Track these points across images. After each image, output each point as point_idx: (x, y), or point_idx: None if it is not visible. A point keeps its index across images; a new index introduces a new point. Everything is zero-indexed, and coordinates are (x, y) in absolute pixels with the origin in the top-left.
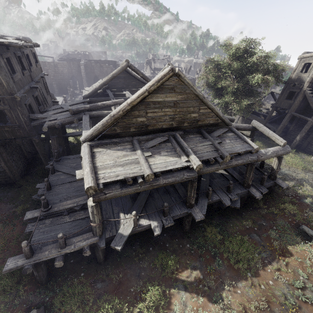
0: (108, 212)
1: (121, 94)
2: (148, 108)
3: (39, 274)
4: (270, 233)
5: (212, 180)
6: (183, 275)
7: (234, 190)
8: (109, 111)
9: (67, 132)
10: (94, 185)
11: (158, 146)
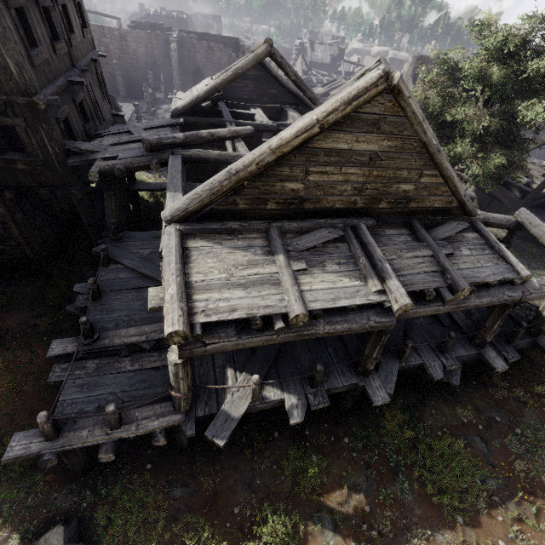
0: (204, 362)
1: (247, 113)
2: (312, 163)
3: (72, 461)
4: (509, 440)
5: (409, 321)
6: (333, 500)
7: (452, 347)
8: (222, 152)
9: (138, 177)
10: (184, 329)
11: (321, 249)
